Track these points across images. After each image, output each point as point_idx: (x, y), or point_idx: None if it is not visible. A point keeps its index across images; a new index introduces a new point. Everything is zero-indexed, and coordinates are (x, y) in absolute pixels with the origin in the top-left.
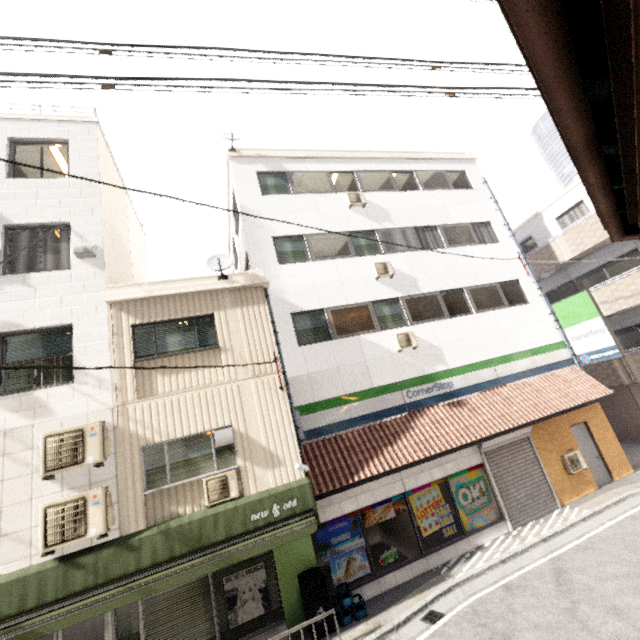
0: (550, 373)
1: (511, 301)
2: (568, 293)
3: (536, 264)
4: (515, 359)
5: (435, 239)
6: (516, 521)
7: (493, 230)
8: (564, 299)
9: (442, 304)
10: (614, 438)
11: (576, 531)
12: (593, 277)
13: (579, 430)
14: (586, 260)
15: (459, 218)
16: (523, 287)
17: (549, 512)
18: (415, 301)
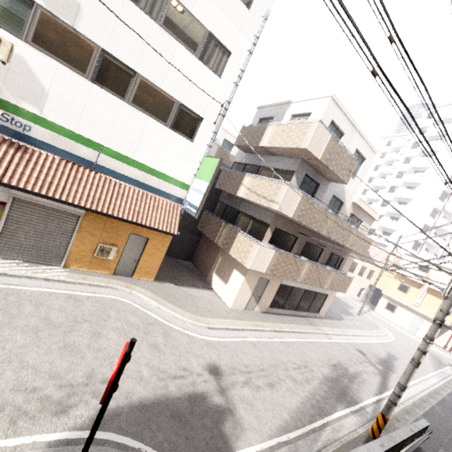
0: (153, 195)
1: (178, 127)
2: (252, 173)
3: (252, 136)
4: (130, 164)
5: (154, 3)
6: (3, 254)
7: (227, 63)
8: (211, 157)
9: (94, 62)
10: (161, 259)
11: (22, 281)
12: (268, 173)
13: (138, 240)
14: (275, 158)
15: (203, 15)
16: (201, 127)
17: (47, 265)
18: (57, 27)
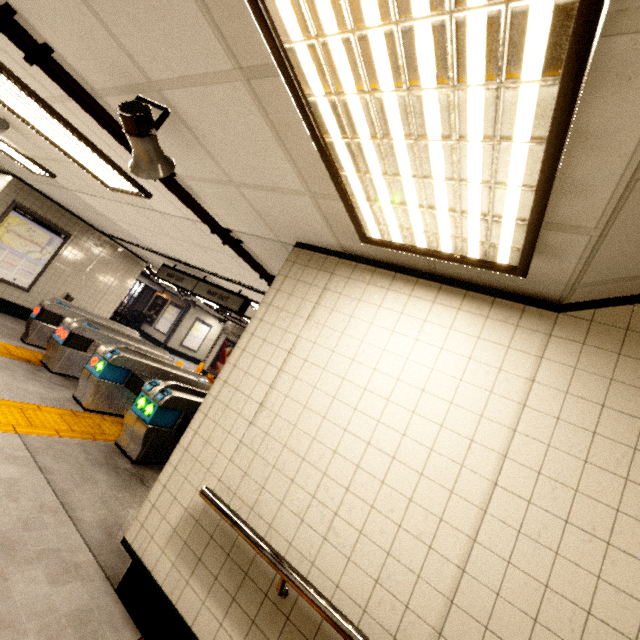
0: None
1: None
2: None
3: None
4: None
5: None
6: None
7: None
8: None
9: None
10: None
11: None
12: None
13: None
14: None
15: None
16: None
17: None
18: None
